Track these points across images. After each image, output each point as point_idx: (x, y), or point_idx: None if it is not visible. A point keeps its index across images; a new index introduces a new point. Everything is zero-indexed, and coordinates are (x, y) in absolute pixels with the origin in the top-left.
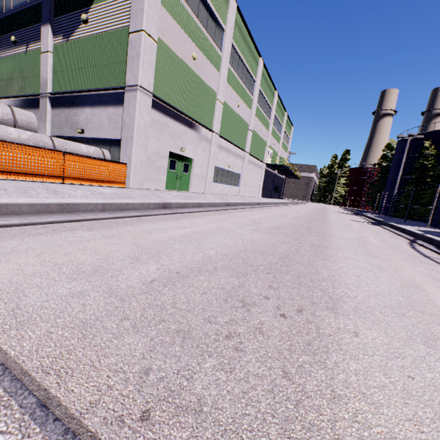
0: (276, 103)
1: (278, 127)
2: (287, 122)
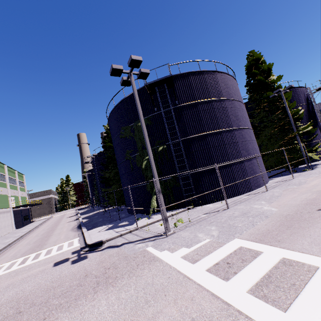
0: (7, 170)
1: (13, 181)
2: (19, 174)
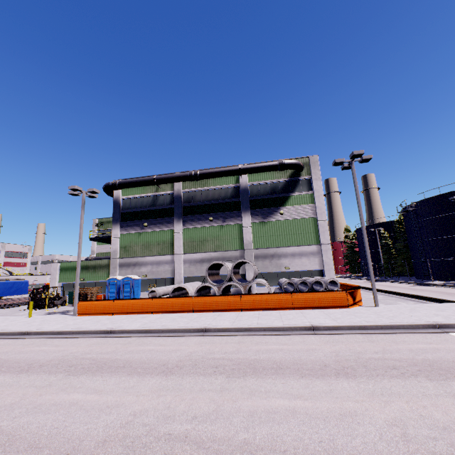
0: None
1: None
2: None
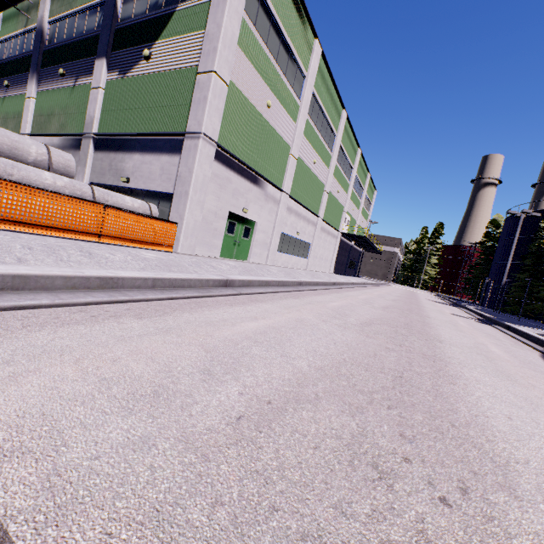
0: (358, 162)
1: (359, 190)
2: (370, 184)
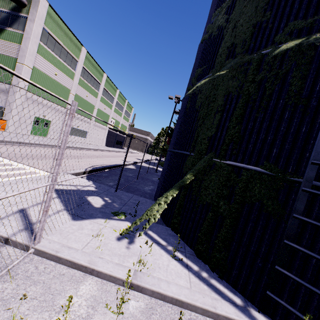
0: (118, 95)
1: (121, 108)
2: (128, 105)
